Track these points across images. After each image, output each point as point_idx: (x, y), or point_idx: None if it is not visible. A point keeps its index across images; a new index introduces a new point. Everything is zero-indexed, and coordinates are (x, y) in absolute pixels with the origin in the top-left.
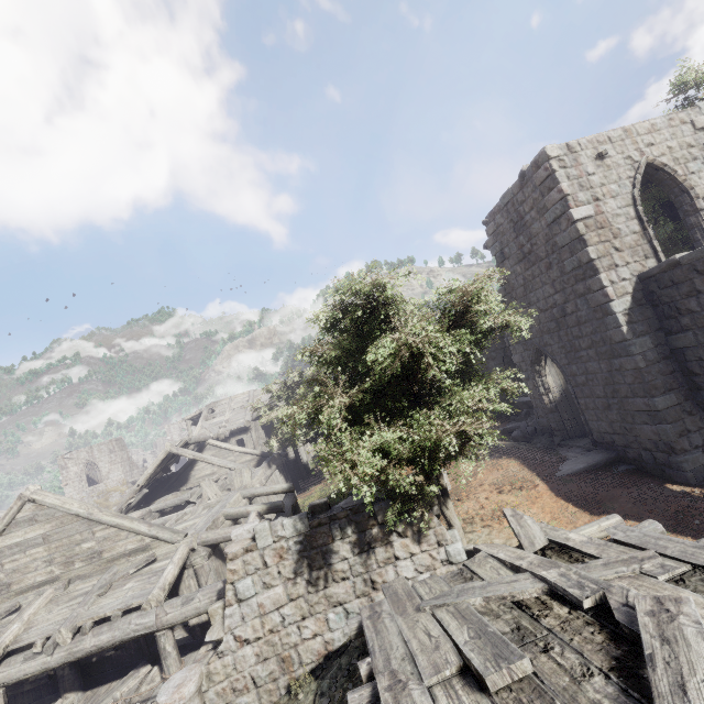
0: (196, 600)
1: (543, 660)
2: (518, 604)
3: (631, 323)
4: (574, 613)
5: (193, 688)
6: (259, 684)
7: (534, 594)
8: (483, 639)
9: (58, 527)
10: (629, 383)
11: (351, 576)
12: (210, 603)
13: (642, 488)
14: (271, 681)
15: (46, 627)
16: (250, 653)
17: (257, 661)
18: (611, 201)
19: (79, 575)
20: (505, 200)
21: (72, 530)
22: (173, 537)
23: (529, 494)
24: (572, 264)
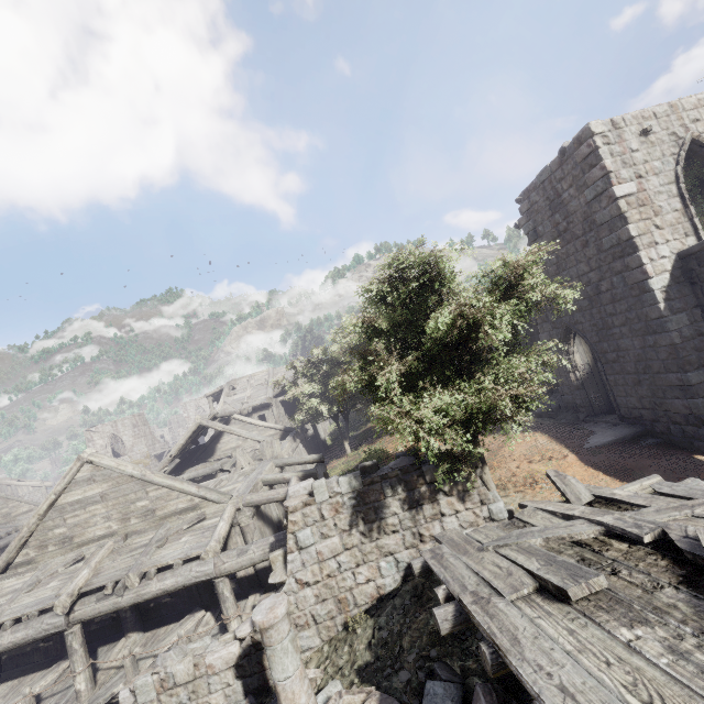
0: (250, 551)
1: (614, 580)
2: (577, 543)
3: (669, 301)
4: (634, 547)
5: (283, 610)
6: (318, 621)
7: (591, 535)
8: (555, 566)
9: (115, 487)
10: (663, 359)
11: (401, 530)
12: (264, 554)
13: (672, 459)
14: (329, 619)
15: (114, 573)
16: (310, 595)
17: (317, 601)
18: (653, 179)
19: (135, 531)
20: (542, 178)
21: (127, 490)
22: (220, 498)
23: (559, 464)
24: (611, 242)
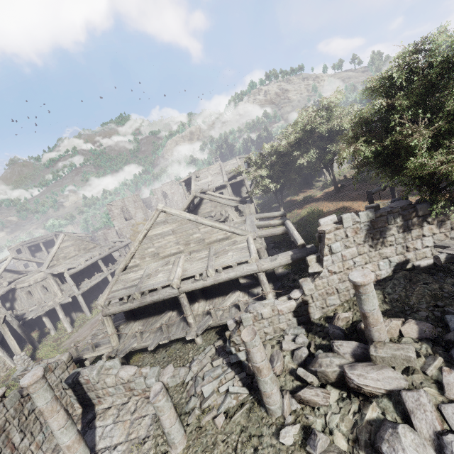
0: (278, 259)
1: None
2: None
3: None
4: None
5: (373, 276)
6: (339, 292)
7: None
8: None
9: (179, 226)
10: None
11: (395, 244)
12: (287, 260)
13: None
14: (346, 291)
15: (196, 270)
16: (336, 278)
17: (339, 282)
18: None
19: (194, 250)
20: None
21: (187, 228)
22: (243, 233)
23: None
24: None
